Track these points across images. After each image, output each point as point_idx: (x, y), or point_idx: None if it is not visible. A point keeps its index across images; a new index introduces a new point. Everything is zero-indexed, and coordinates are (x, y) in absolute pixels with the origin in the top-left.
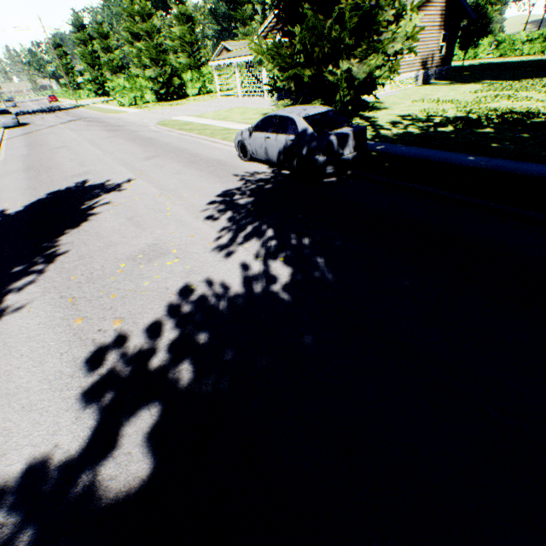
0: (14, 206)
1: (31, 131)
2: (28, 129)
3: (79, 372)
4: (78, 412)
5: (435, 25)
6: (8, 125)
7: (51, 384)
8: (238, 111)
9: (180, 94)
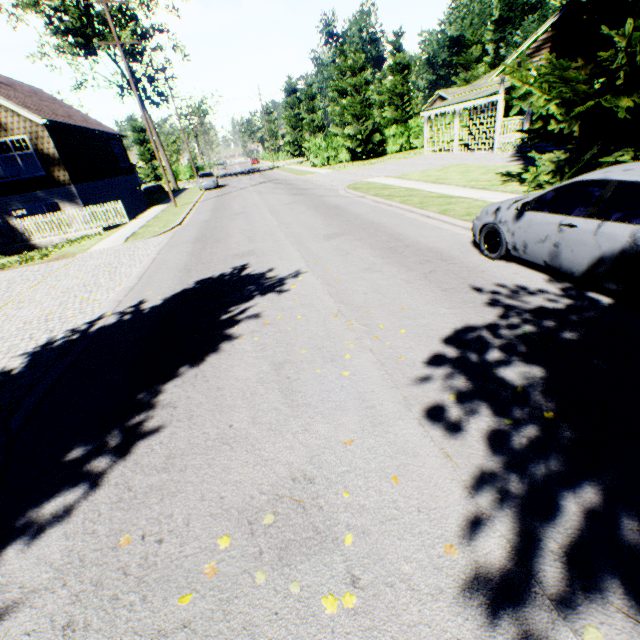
0: (154, 297)
1: (223, 194)
2: (223, 191)
3: None
4: None
5: None
6: (209, 187)
7: None
8: (455, 170)
9: (378, 151)
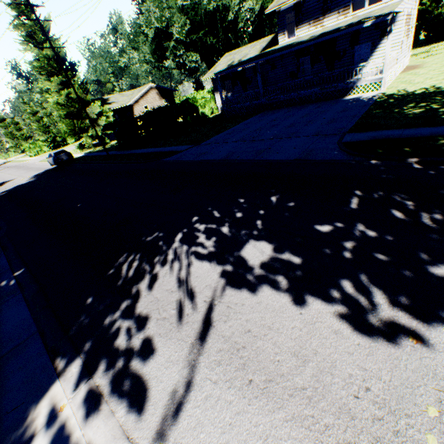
0: None
1: None
2: None
3: None
4: None
5: (157, 99)
6: None
7: None
8: None
9: (63, 144)
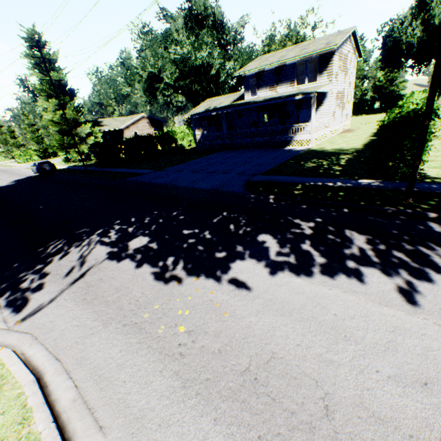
0: None
1: None
2: None
3: None
4: None
5: (147, 127)
6: None
7: None
8: None
9: (53, 155)
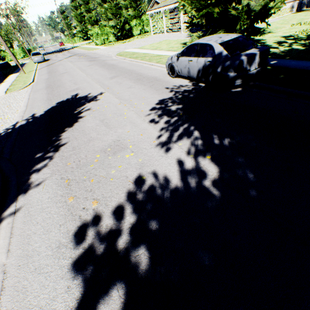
0: (39, 111)
1: (50, 64)
2: (49, 62)
3: (70, 243)
4: (69, 281)
5: None
6: (39, 61)
7: (53, 251)
8: (165, 43)
9: (129, 35)
